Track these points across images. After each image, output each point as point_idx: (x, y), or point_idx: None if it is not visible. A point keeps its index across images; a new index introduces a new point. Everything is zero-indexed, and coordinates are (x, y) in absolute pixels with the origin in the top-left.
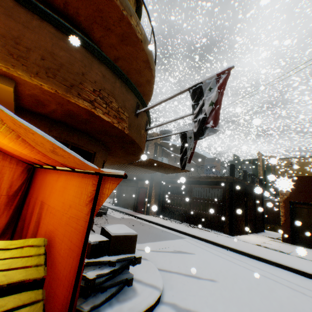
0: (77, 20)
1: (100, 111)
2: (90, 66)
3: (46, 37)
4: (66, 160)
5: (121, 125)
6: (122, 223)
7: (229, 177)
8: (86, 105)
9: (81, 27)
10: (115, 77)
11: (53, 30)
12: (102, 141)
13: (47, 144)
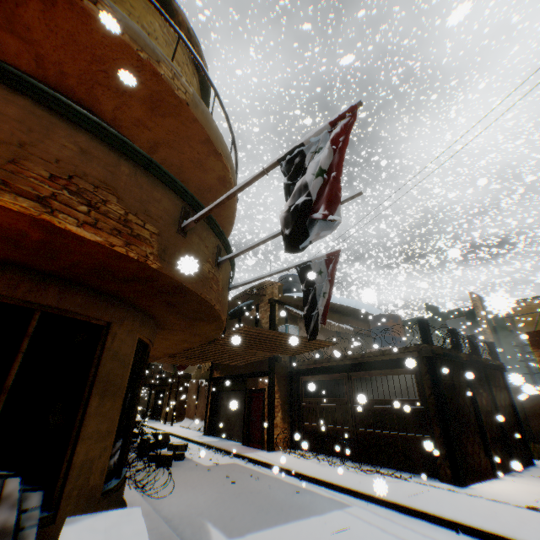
0: (67, 85)
1: (69, 220)
2: (48, 131)
3: None
4: None
5: (137, 249)
6: (210, 477)
7: (422, 346)
8: (25, 205)
9: (77, 96)
10: (119, 155)
11: None
12: (122, 296)
13: None
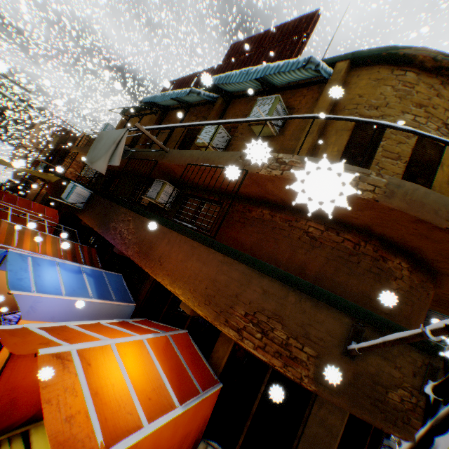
0: (297, 206)
1: (249, 344)
2: (248, 282)
3: (214, 266)
4: (64, 429)
5: (293, 370)
6: None
7: None
8: (231, 334)
9: (304, 209)
10: (288, 287)
11: (221, 257)
12: None
13: (77, 406)
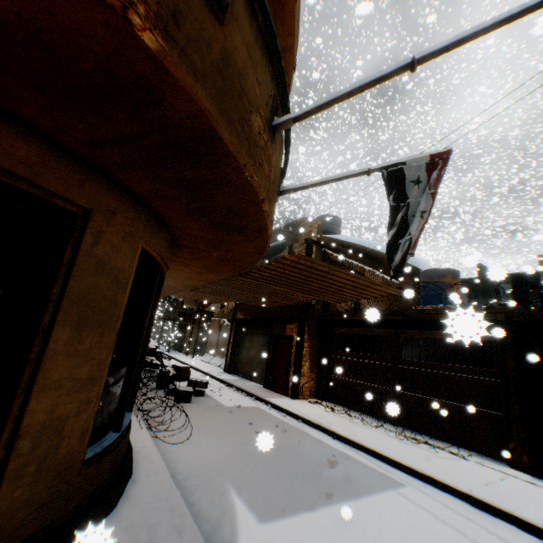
0: None
1: None
2: None
3: None
4: None
5: None
6: (232, 422)
7: (513, 308)
8: None
9: None
10: None
11: None
12: (105, 163)
13: None
